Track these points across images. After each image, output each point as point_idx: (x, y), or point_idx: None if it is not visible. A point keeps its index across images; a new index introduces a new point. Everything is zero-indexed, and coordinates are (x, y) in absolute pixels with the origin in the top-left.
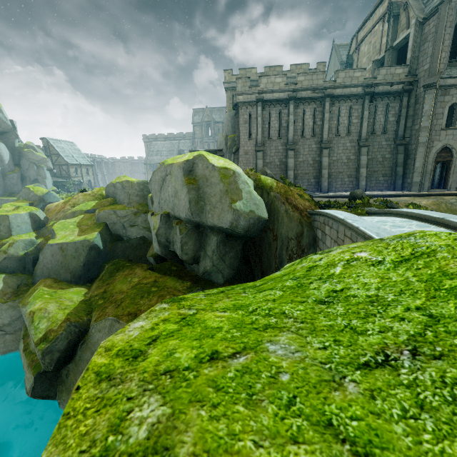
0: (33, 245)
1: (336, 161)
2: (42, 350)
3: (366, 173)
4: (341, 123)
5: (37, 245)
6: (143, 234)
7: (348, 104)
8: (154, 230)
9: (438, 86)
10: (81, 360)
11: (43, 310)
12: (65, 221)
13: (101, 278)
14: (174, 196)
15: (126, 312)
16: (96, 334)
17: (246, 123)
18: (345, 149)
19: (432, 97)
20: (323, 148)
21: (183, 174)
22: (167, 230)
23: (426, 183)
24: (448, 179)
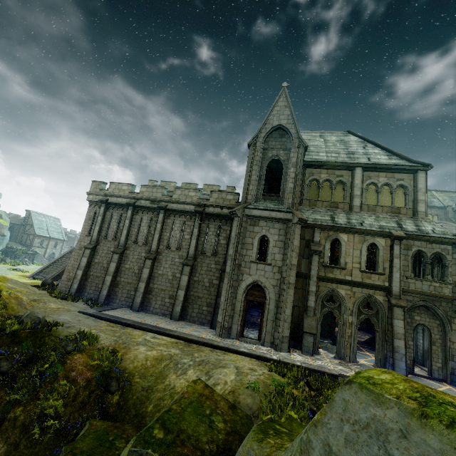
0: None
1: (162, 275)
2: None
3: (183, 296)
4: (174, 236)
5: None
6: None
7: (183, 219)
8: None
9: (244, 215)
10: None
11: None
12: None
13: None
14: None
15: None
16: None
17: (90, 219)
18: (173, 264)
19: (236, 224)
20: (146, 257)
21: None
22: None
23: (234, 327)
24: (262, 327)
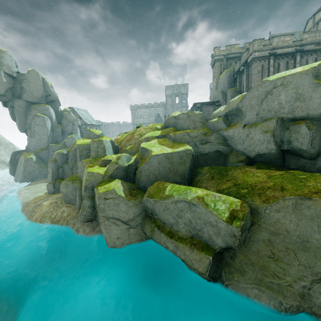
0: (130, 160)
1: None
2: (240, 227)
3: None
4: None
5: (135, 159)
6: (217, 148)
7: None
8: (268, 133)
9: None
10: (253, 241)
11: (211, 195)
12: (147, 143)
13: (214, 178)
14: (294, 100)
15: (307, 191)
16: (274, 214)
17: (259, 72)
18: None
19: None
20: None
21: (312, 78)
22: (281, 131)
23: None
24: None
